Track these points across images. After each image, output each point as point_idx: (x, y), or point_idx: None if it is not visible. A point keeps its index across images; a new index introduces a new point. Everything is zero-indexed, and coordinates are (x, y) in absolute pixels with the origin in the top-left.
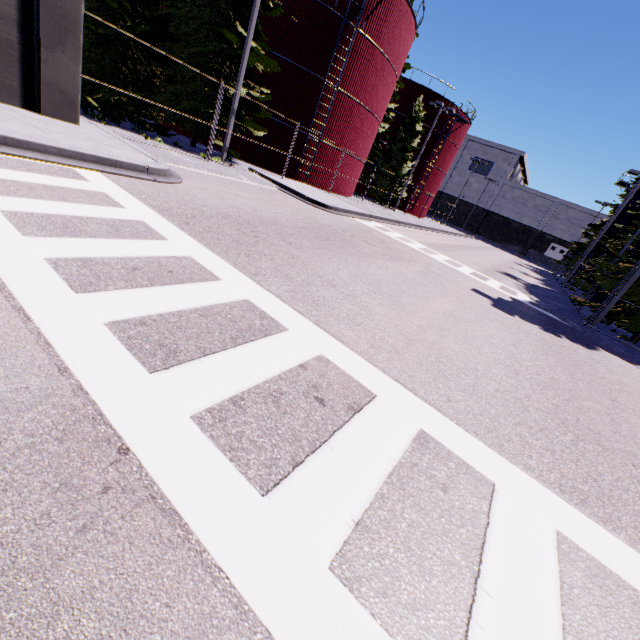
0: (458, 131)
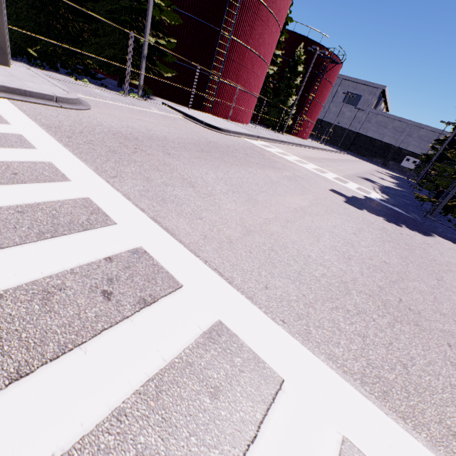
0: (332, 71)
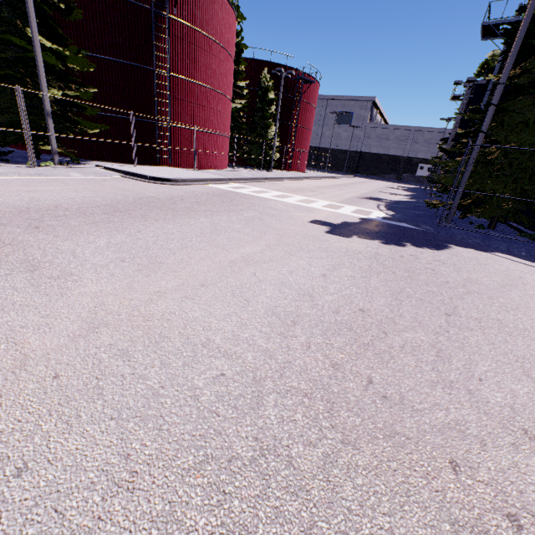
0: (309, 91)
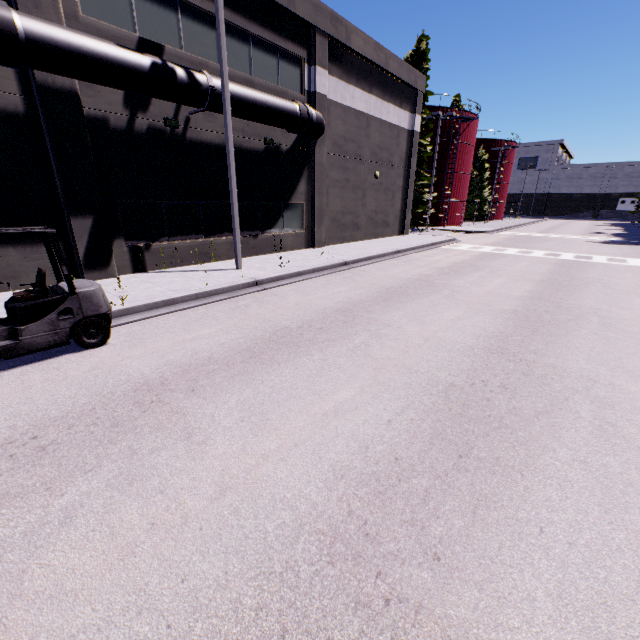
0: (510, 154)
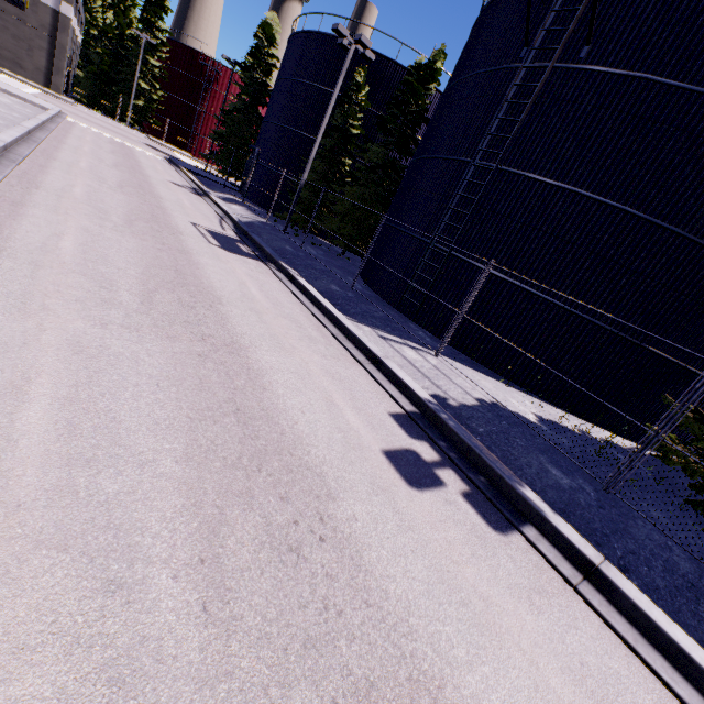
0: None
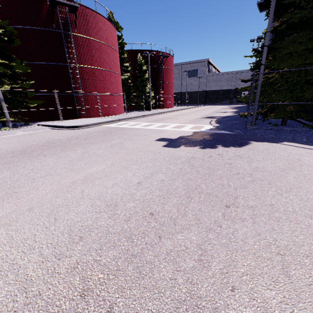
0: (167, 62)
